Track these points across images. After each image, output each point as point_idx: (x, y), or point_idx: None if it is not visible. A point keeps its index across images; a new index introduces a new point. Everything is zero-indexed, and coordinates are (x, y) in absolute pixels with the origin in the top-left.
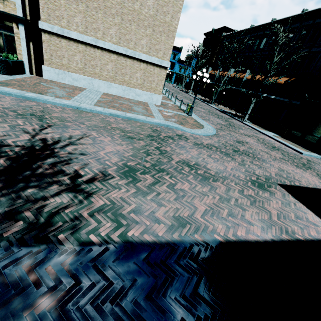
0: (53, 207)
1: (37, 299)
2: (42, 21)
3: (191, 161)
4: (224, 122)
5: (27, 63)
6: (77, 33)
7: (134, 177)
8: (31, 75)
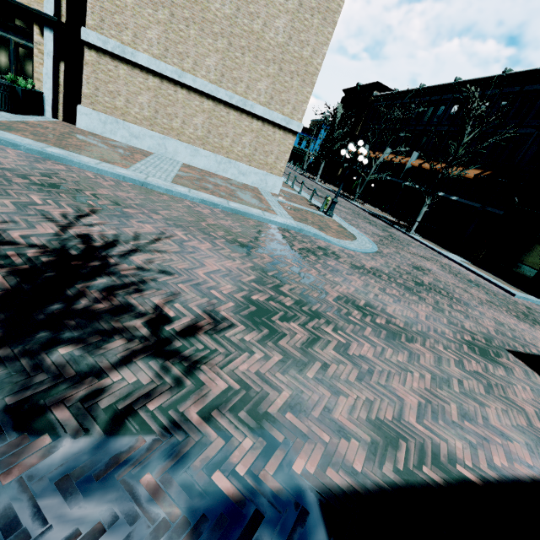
0: (120, 395)
1: None
2: (89, 29)
3: (358, 299)
4: (382, 232)
5: (51, 97)
6: (149, 56)
7: (270, 327)
8: (55, 119)
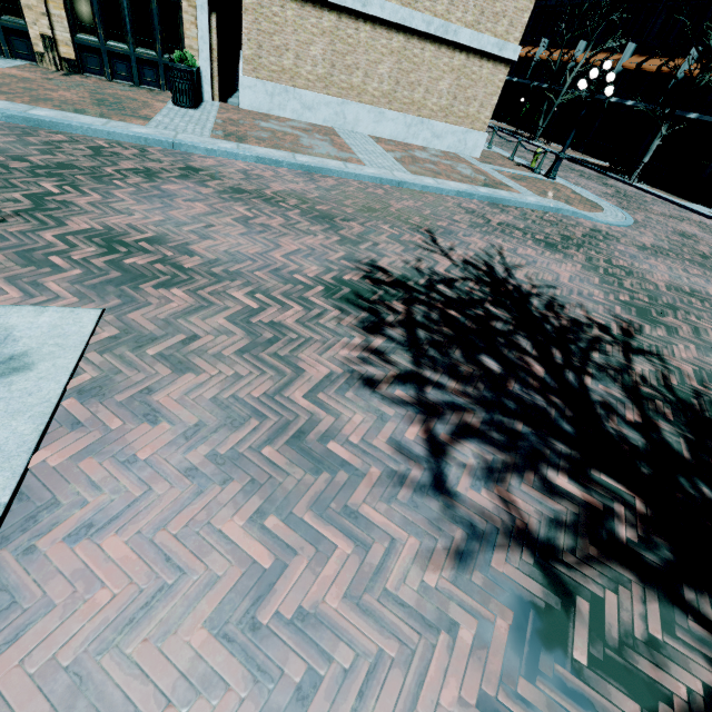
0: (653, 378)
1: None
2: None
3: (681, 286)
4: (607, 189)
5: (208, 71)
6: None
7: (661, 323)
8: (215, 102)
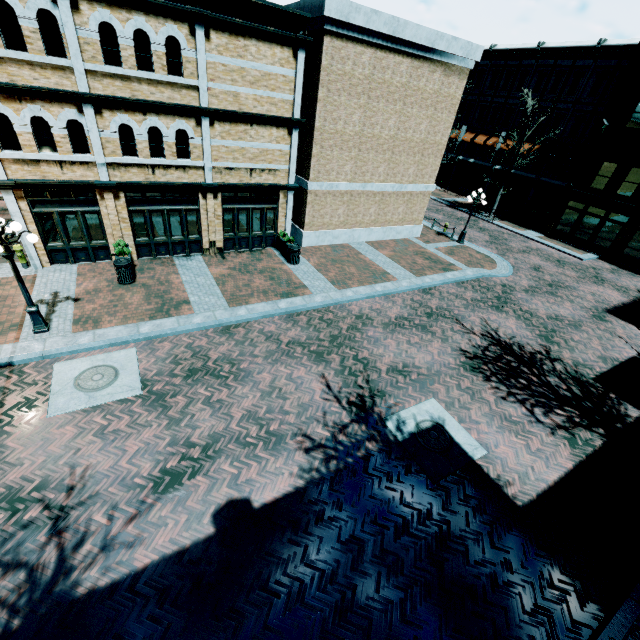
0: (563, 370)
1: (609, 395)
2: (311, 181)
3: (551, 314)
4: (485, 235)
5: (289, 235)
6: (346, 183)
7: (554, 342)
8: None
